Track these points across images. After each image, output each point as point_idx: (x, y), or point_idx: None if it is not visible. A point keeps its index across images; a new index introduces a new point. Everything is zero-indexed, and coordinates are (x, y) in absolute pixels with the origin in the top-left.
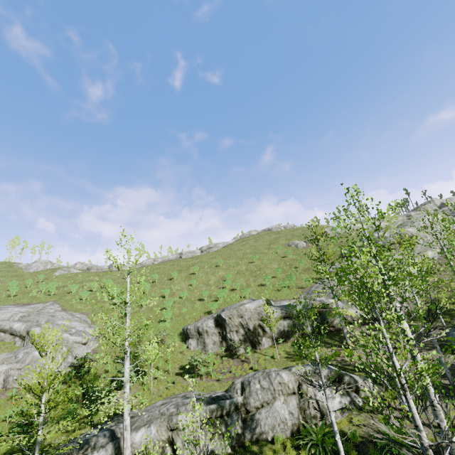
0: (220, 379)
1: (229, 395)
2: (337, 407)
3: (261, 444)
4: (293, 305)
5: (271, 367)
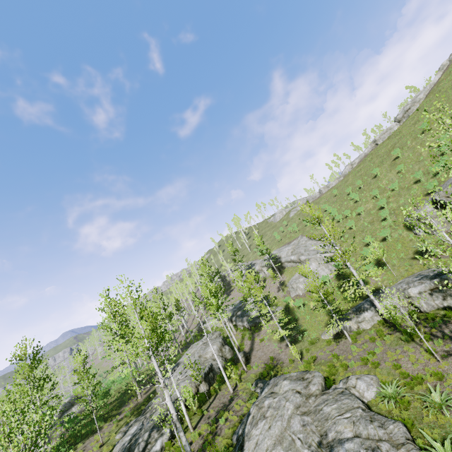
0: None
1: None
2: None
3: None
4: None
5: None
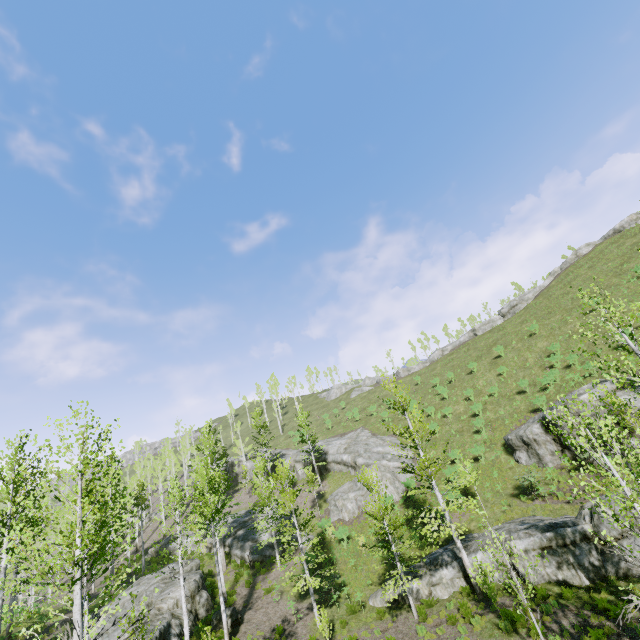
0: (570, 501)
1: (572, 522)
2: None
3: (631, 581)
4: None
5: None
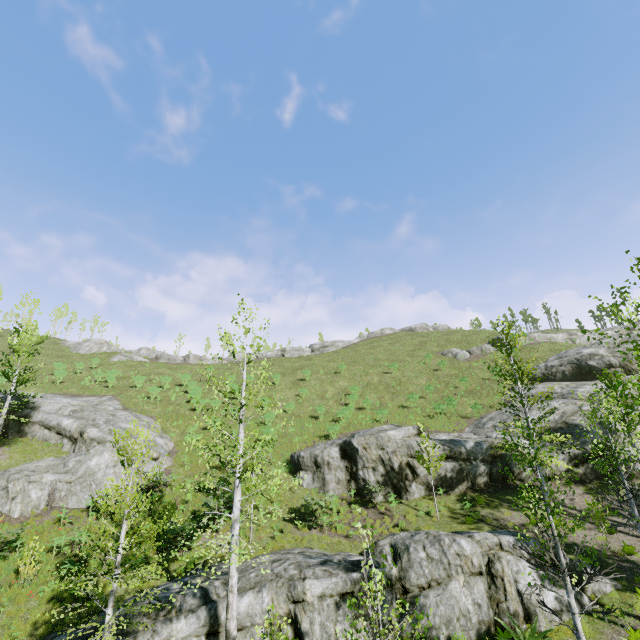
0: (349, 536)
1: (377, 562)
2: (552, 605)
3: None
4: (461, 440)
5: (427, 528)
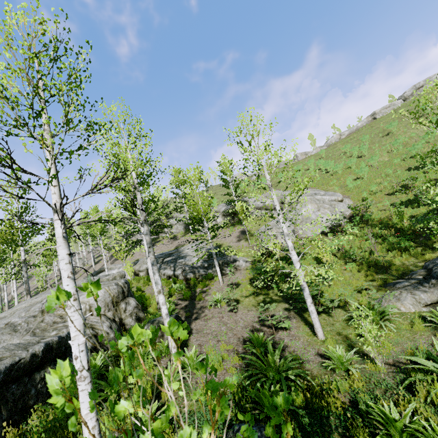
0: None
1: None
2: None
3: None
4: None
5: None
